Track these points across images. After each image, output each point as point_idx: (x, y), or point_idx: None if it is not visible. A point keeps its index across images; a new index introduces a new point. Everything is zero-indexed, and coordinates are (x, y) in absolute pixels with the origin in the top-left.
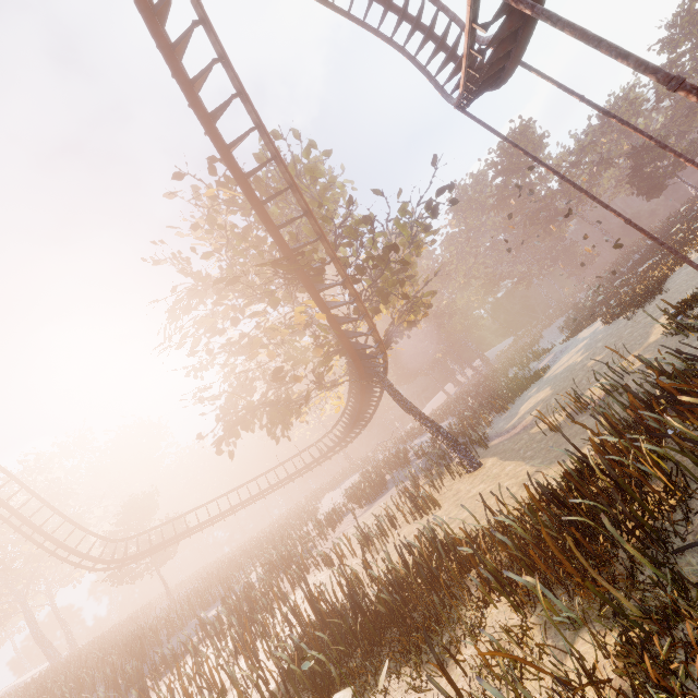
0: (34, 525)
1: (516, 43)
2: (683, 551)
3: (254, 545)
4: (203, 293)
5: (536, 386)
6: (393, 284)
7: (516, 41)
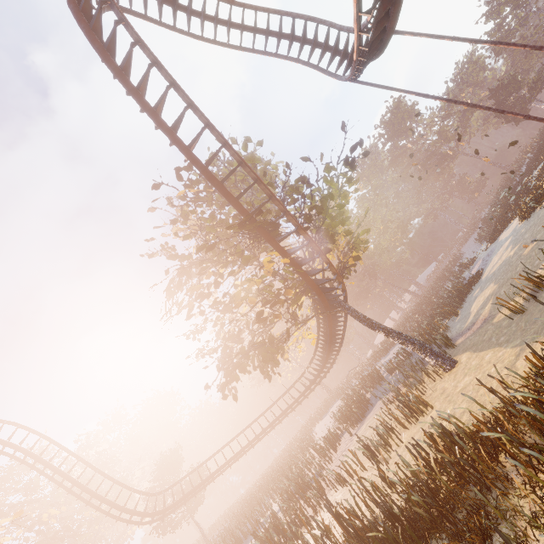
0: (90, 490)
1: (393, 1)
2: None
3: (267, 480)
4: (189, 271)
5: (477, 287)
6: (335, 225)
7: None
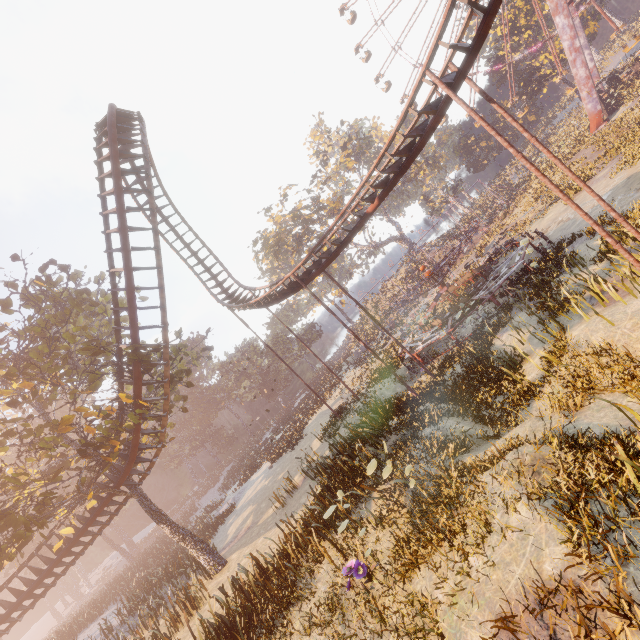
0: None
1: (284, 296)
2: (384, 461)
3: None
4: None
5: (232, 516)
6: (178, 398)
7: (284, 296)
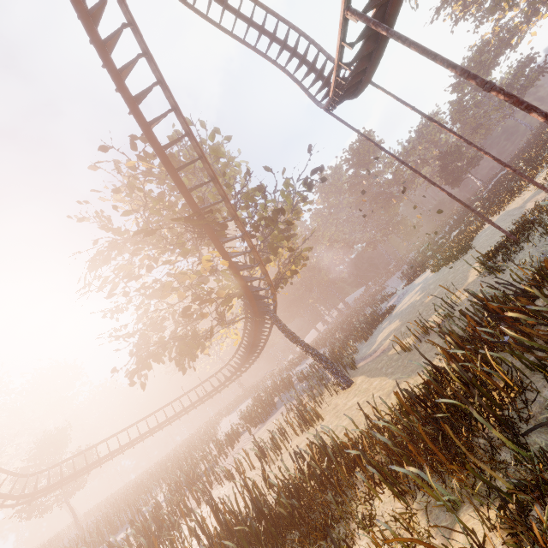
0: None
1: (371, 62)
2: (531, 432)
3: (160, 469)
4: (121, 246)
5: (387, 320)
6: (280, 239)
7: (371, 61)
